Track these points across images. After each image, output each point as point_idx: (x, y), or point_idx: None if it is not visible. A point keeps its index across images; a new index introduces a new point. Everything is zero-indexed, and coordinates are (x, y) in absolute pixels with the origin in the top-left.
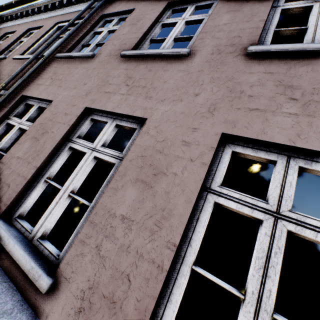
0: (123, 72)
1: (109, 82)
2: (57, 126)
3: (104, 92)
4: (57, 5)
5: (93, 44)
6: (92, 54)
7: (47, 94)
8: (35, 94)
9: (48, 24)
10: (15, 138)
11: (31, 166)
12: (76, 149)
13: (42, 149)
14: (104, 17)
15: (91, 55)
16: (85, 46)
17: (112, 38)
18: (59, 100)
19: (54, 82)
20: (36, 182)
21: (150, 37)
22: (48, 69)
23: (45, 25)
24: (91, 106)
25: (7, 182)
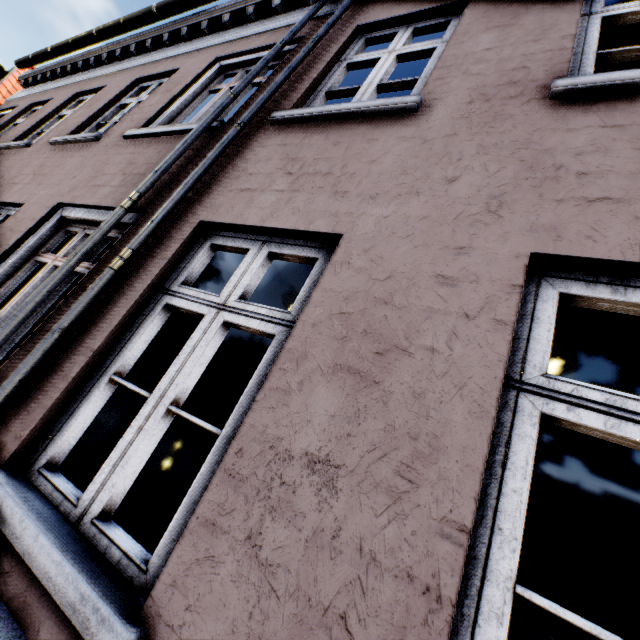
0: (612, 136)
1: (573, 169)
2: (436, 327)
3: (581, 199)
4: (205, 28)
5: (369, 87)
6: (417, 99)
7: (301, 215)
8: (251, 218)
9: (191, 64)
10: (153, 343)
11: (421, 515)
12: (558, 424)
13: (425, 426)
14: (360, 33)
15: (415, 103)
16: (334, 96)
17: (448, 63)
18: (371, 233)
19: (304, 181)
20: (465, 600)
21: (590, 49)
22: (256, 152)
23: (184, 67)
24: (560, 250)
25: (322, 600)
